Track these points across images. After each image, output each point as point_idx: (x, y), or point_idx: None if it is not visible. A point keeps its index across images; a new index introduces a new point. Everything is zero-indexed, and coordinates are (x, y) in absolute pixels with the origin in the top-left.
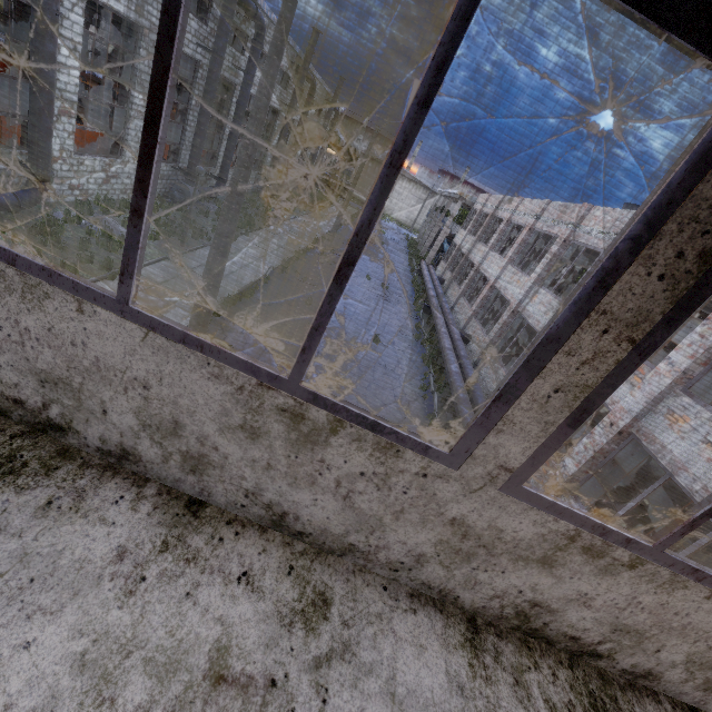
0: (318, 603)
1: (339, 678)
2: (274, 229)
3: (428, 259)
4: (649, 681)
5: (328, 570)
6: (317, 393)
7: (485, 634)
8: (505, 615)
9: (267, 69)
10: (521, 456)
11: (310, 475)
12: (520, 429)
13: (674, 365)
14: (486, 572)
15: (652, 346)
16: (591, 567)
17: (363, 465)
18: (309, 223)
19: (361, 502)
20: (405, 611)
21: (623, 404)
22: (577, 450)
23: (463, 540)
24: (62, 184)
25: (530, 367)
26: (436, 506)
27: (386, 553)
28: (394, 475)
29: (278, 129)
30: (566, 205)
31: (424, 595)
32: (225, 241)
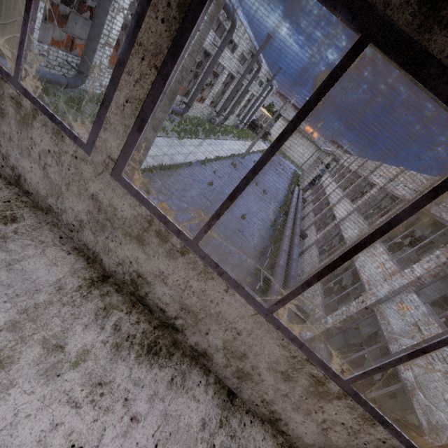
0: (8, 218)
1: None
2: (209, 141)
3: (302, 186)
4: (206, 360)
5: (32, 214)
6: (26, 89)
7: (108, 285)
8: (126, 281)
9: (203, 29)
10: (117, 150)
11: (28, 148)
12: (114, 129)
13: (414, 272)
14: (113, 242)
15: (168, 74)
16: (162, 250)
17: (49, 145)
18: (234, 145)
19: (51, 173)
20: (63, 250)
21: (374, 290)
22: (337, 313)
23: (99, 212)
24: (96, 82)
25: (114, 83)
26: (84, 183)
27: (66, 216)
28: (63, 155)
29: (232, 87)
30: (391, 167)
31: (85, 253)
32: (158, 123)
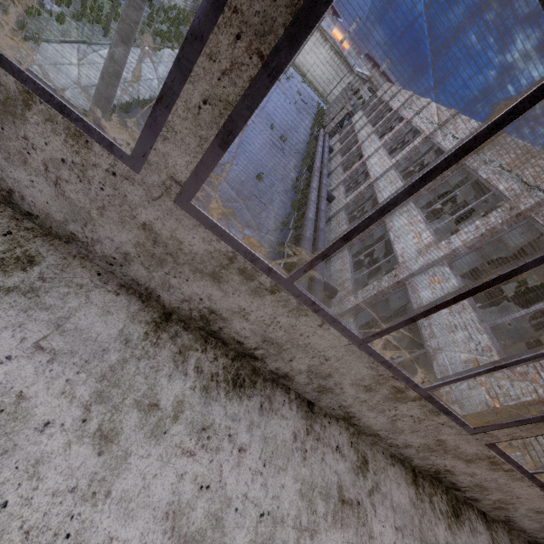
0: (23, 260)
1: (13, 303)
2: None
3: (328, 129)
4: (286, 381)
5: (49, 247)
6: (1, 52)
7: (174, 324)
8: (194, 317)
9: None
10: (186, 170)
11: (21, 153)
12: (181, 140)
13: (451, 244)
14: (176, 278)
15: (279, 68)
16: (246, 288)
17: (62, 151)
18: None
19: (69, 191)
20: (109, 291)
21: (408, 264)
22: (368, 288)
23: (155, 245)
24: None
25: (181, 68)
26: (129, 209)
27: (101, 247)
28: (90, 168)
29: None
30: (441, 107)
31: (134, 289)
32: (128, 30)
